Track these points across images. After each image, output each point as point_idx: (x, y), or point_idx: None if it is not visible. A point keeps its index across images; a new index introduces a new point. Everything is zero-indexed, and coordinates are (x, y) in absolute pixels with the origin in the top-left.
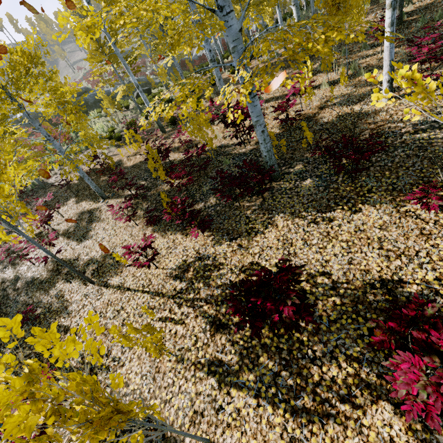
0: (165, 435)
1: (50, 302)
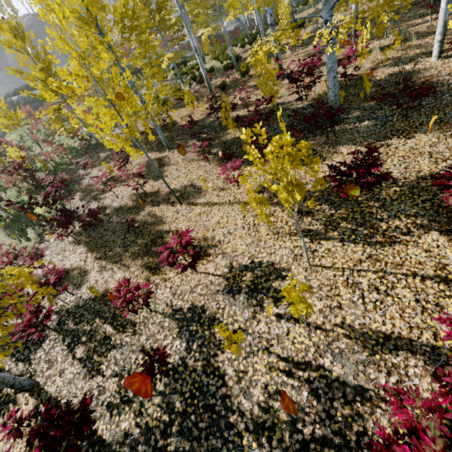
0: (275, 268)
1: (144, 219)
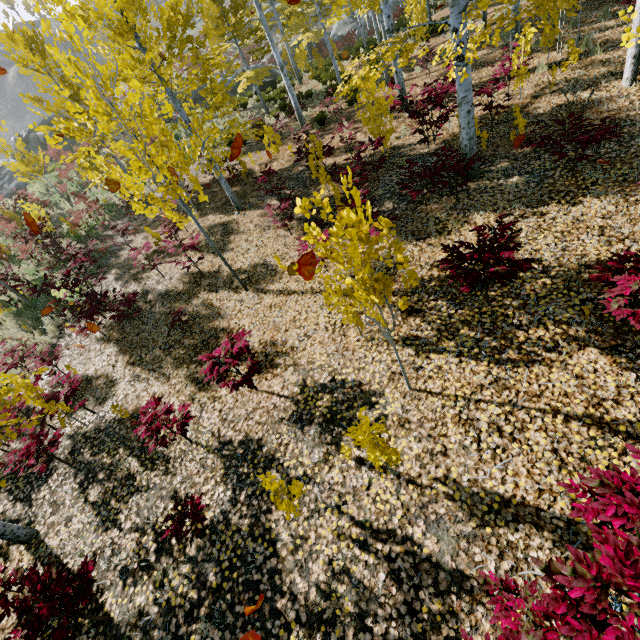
0: (363, 390)
1: (197, 310)
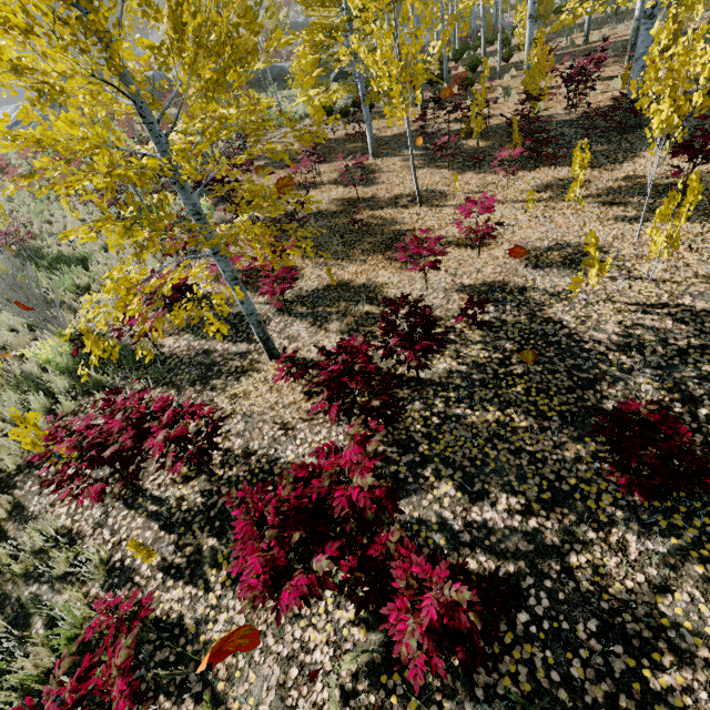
0: None
1: (366, 221)
